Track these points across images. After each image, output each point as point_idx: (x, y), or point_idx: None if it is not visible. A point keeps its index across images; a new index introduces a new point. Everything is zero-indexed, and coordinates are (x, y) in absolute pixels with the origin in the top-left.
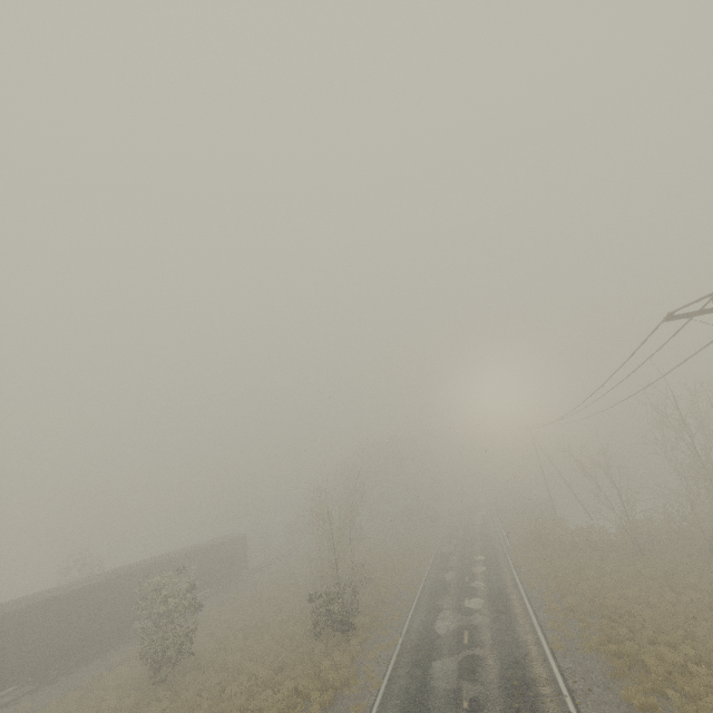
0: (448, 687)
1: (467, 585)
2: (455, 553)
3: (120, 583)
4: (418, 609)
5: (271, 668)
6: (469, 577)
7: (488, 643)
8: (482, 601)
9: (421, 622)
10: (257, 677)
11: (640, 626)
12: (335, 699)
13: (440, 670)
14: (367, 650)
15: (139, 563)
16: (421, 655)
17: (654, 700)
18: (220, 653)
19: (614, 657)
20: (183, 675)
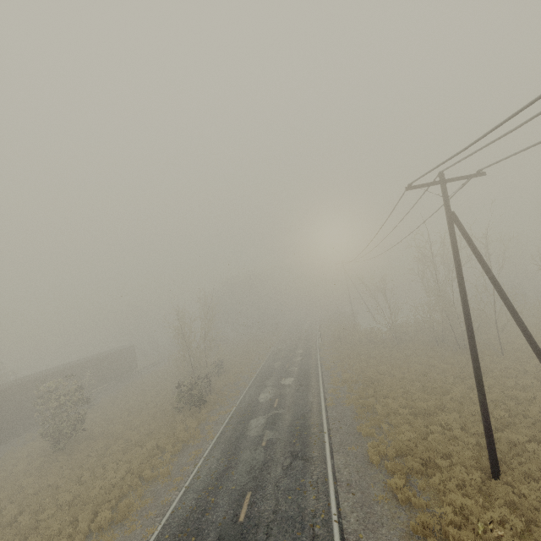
0: (256, 434)
1: (286, 370)
2: (285, 349)
3: (25, 387)
4: (251, 388)
5: (143, 433)
6: (289, 365)
7: (289, 405)
8: (293, 379)
9: (251, 395)
10: (133, 440)
11: (381, 388)
12: (183, 448)
13: (254, 424)
14: (211, 416)
15: (42, 372)
16: (245, 416)
17: (373, 430)
18: (109, 426)
19: (358, 408)
20: (80, 443)
